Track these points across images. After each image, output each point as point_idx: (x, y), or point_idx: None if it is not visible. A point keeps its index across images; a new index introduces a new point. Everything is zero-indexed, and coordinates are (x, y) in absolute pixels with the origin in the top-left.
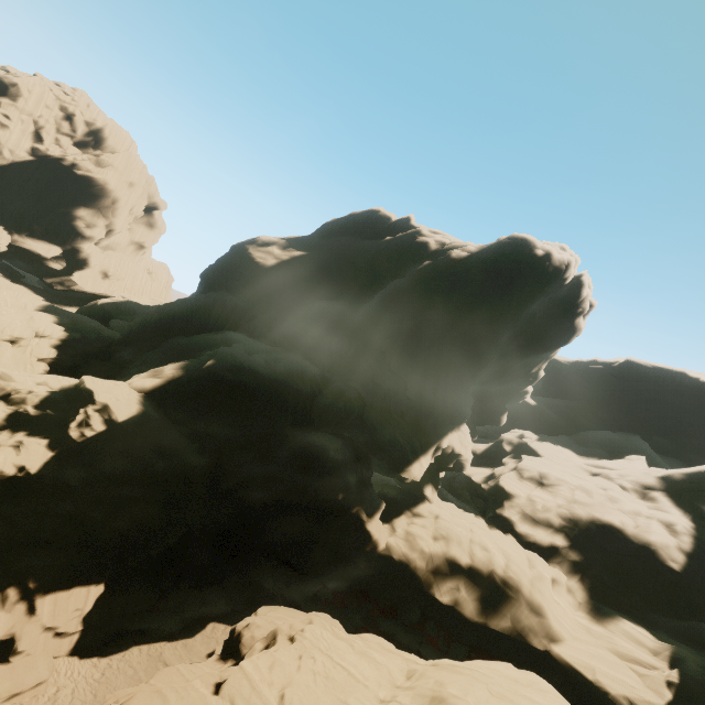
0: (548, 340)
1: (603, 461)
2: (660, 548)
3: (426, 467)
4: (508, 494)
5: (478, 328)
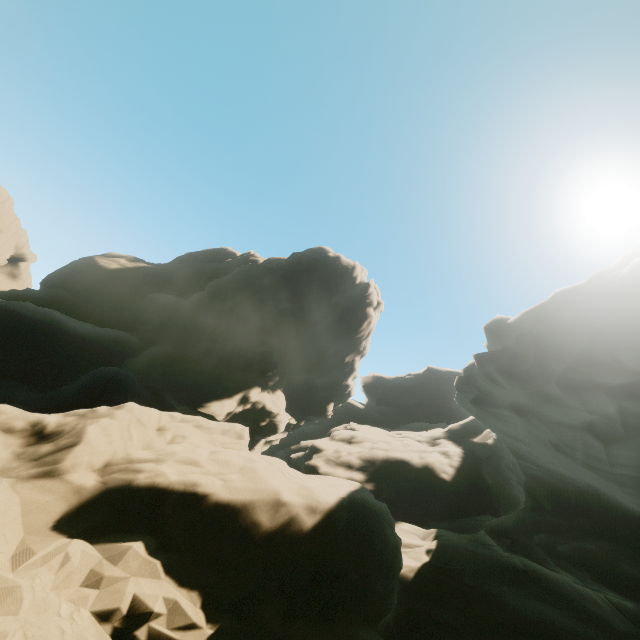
0: (347, 322)
1: (407, 431)
2: (435, 465)
3: (228, 407)
4: (318, 449)
5: (285, 303)
